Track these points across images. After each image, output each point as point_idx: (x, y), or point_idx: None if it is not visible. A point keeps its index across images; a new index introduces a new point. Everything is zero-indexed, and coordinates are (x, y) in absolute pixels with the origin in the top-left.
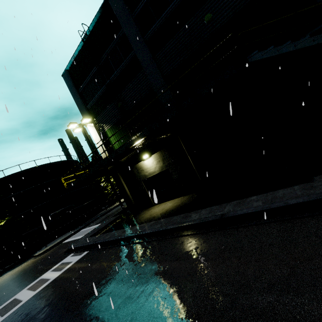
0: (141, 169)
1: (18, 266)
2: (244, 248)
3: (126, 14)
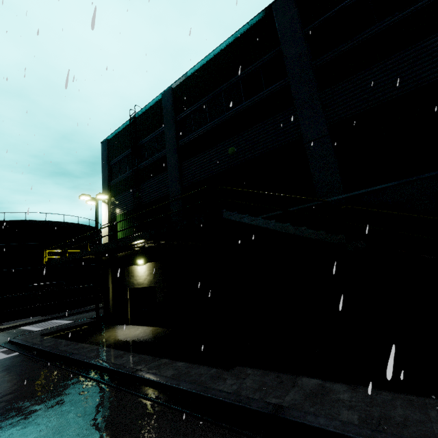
0: (132, 274)
1: None
2: (98, 419)
3: (171, 115)
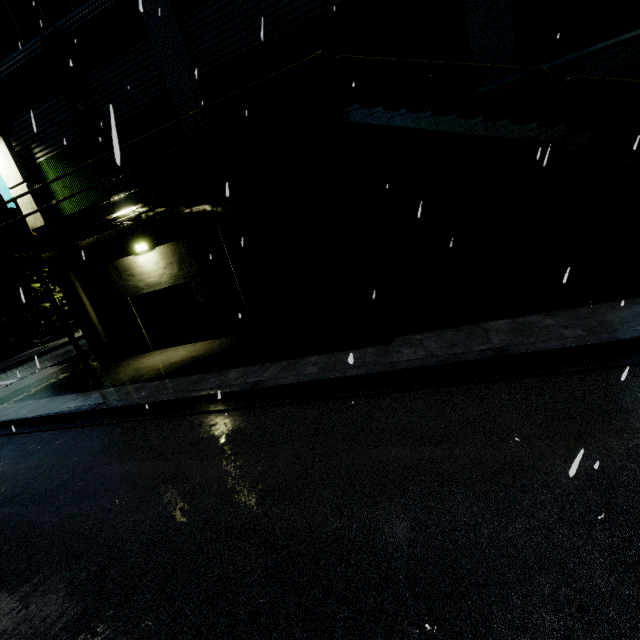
0: (128, 272)
1: None
2: (264, 440)
3: None
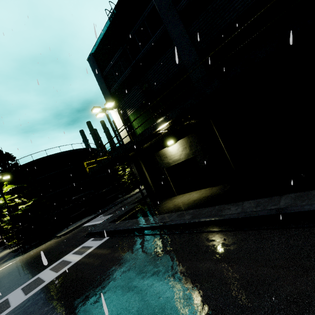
0: (164, 156)
1: (43, 244)
2: None
3: None
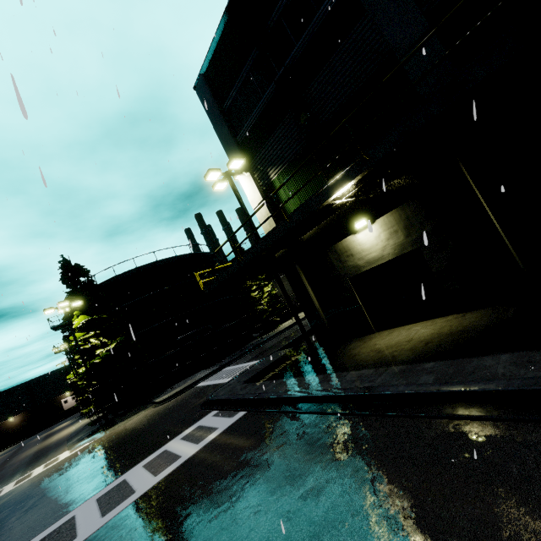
0: (347, 253)
1: (134, 415)
2: None
3: None
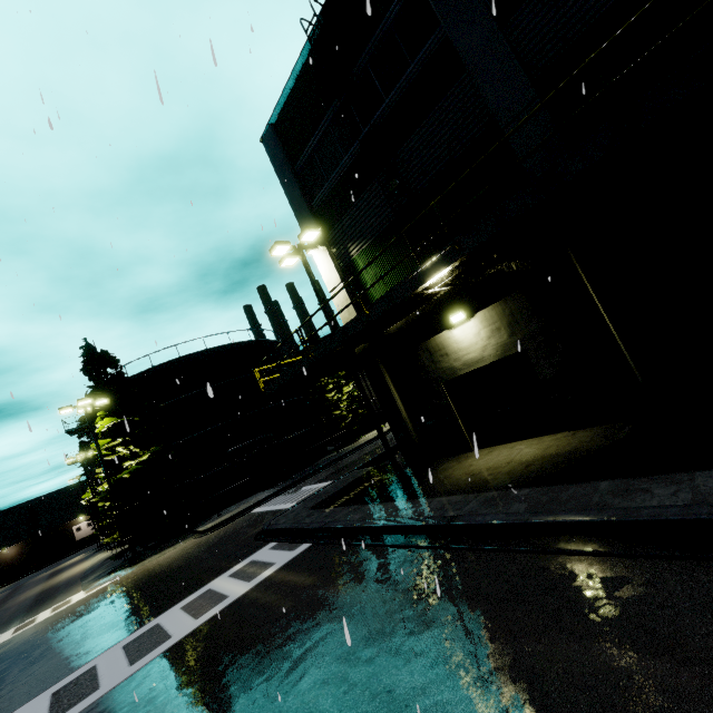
0: (441, 351)
1: (170, 547)
2: None
3: None
